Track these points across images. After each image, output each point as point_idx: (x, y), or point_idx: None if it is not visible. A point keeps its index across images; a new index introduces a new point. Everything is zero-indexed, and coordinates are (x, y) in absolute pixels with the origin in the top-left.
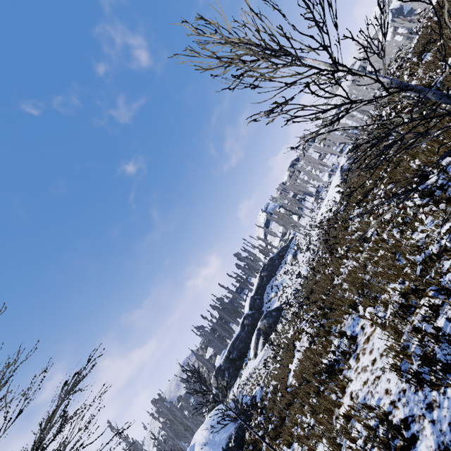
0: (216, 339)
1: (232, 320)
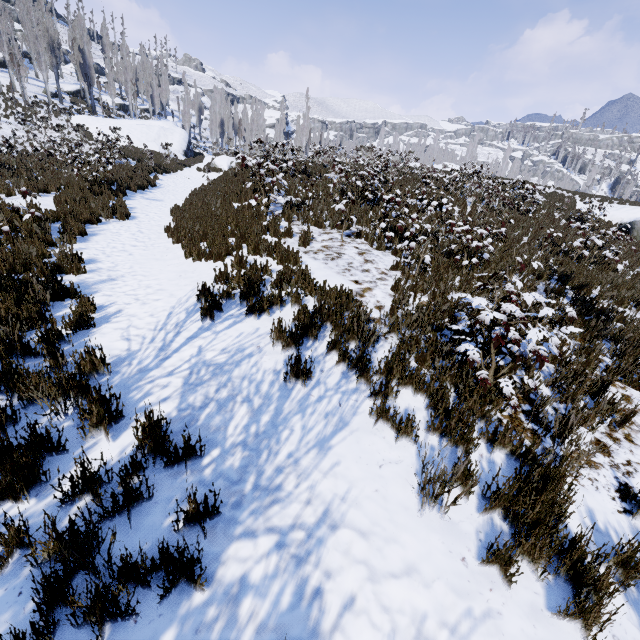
0: None
1: None
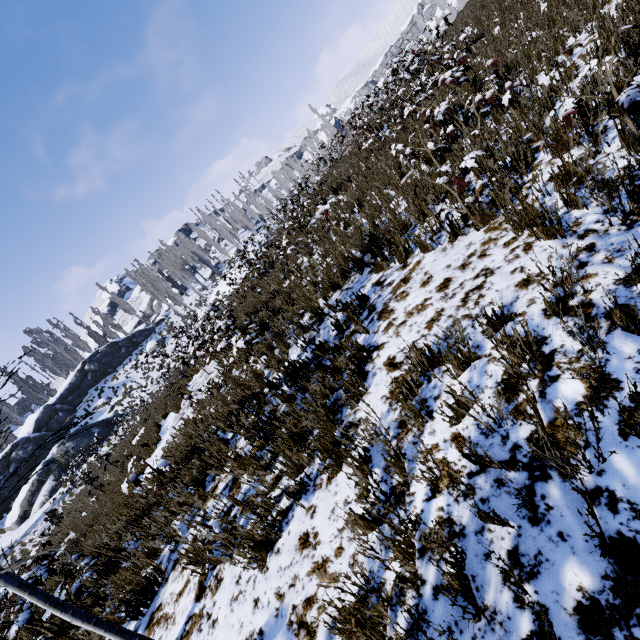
0: None
1: None
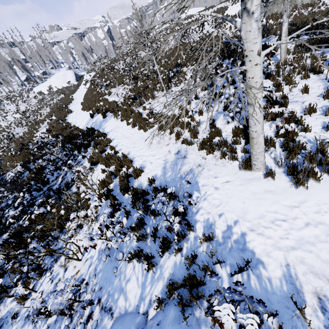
0: None
1: None
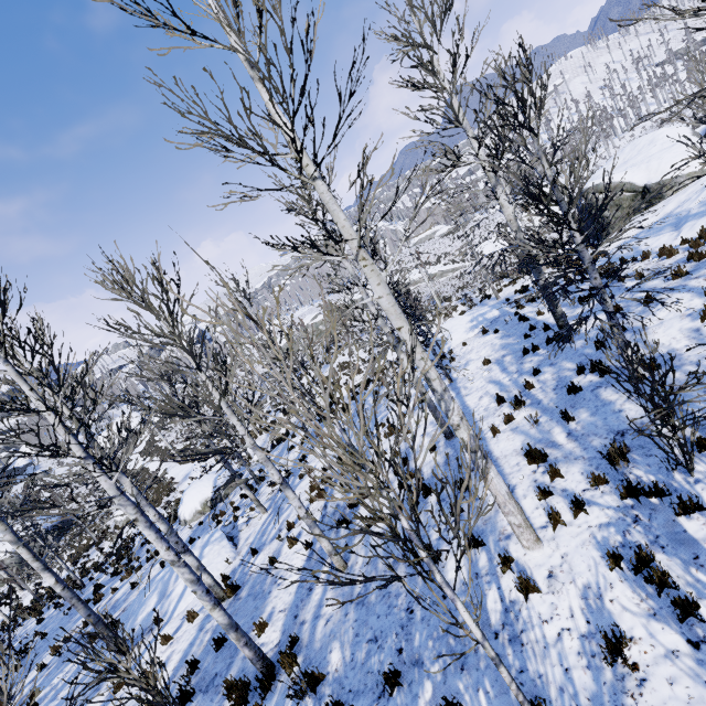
0: None
1: None
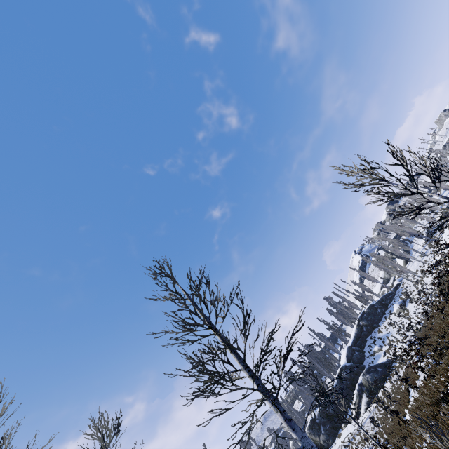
0: (307, 390)
1: (325, 372)
